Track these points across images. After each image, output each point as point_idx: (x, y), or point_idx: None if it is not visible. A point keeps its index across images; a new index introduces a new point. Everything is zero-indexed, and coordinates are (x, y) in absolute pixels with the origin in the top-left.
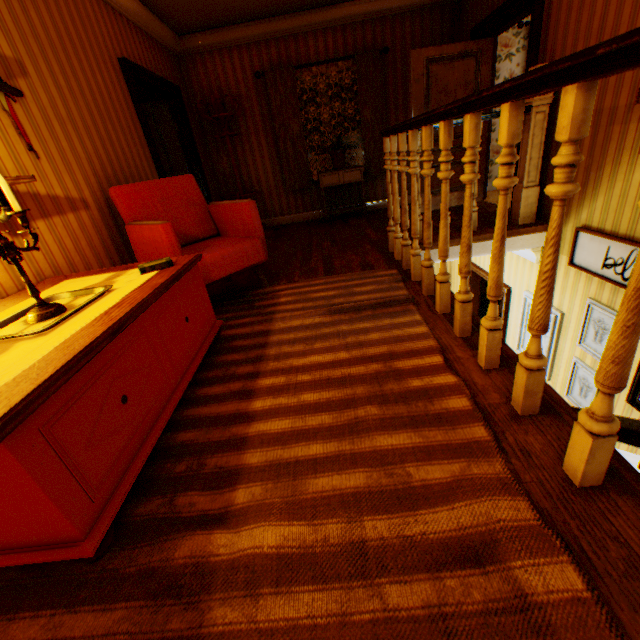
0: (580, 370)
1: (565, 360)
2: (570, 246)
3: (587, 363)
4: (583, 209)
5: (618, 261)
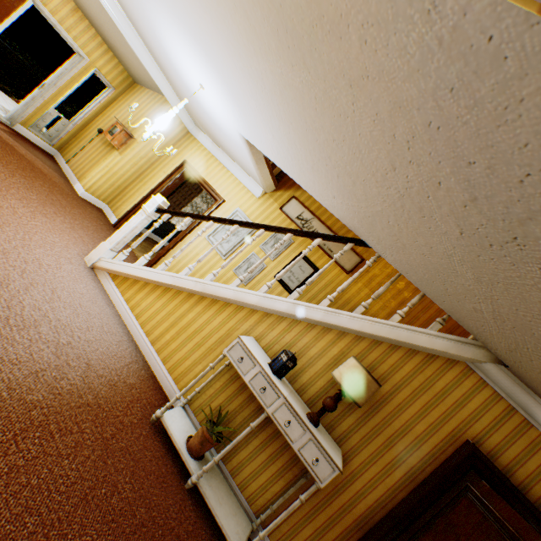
0: (254, 259)
1: (245, 252)
2: (284, 202)
3: (260, 256)
4: (300, 191)
5: (305, 219)
